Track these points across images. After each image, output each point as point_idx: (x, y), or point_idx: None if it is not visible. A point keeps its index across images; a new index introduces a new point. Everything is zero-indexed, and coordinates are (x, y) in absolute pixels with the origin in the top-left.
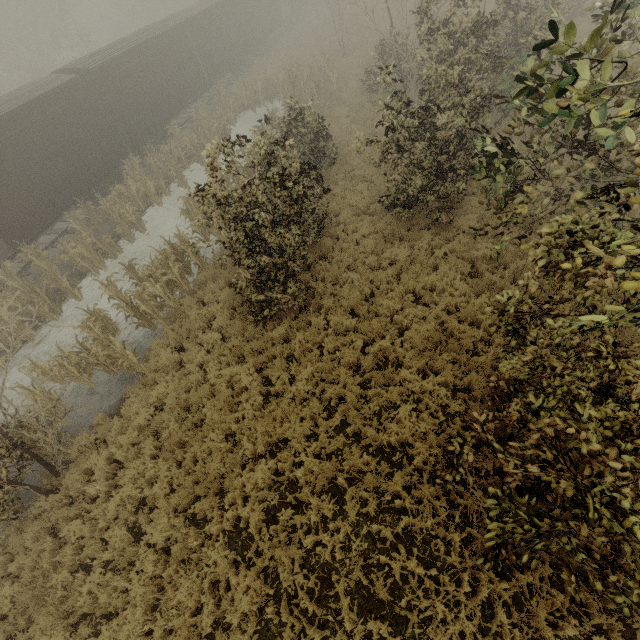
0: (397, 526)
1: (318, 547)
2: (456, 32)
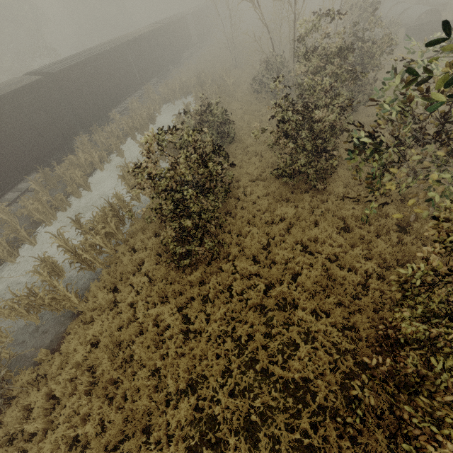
0: None
1: None
2: (323, 54)
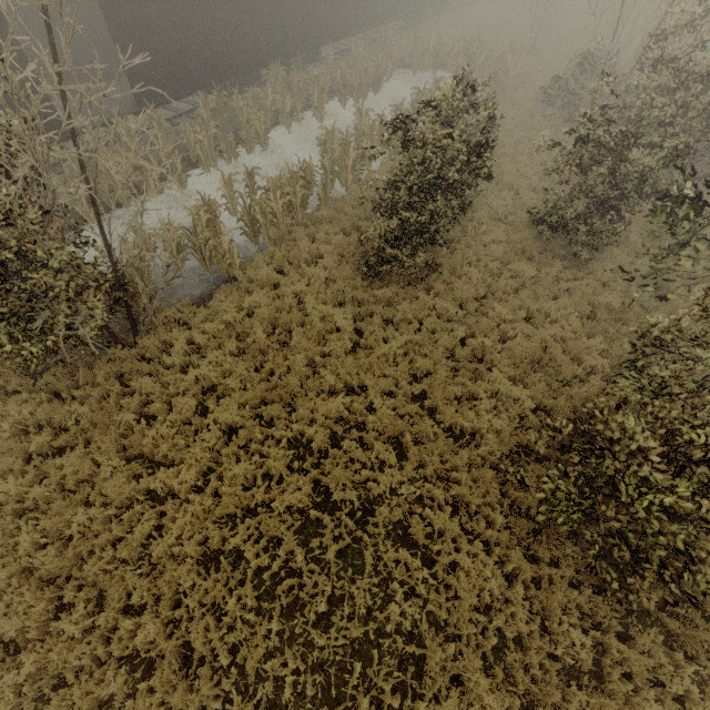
0: (447, 493)
1: (371, 482)
2: (683, 72)
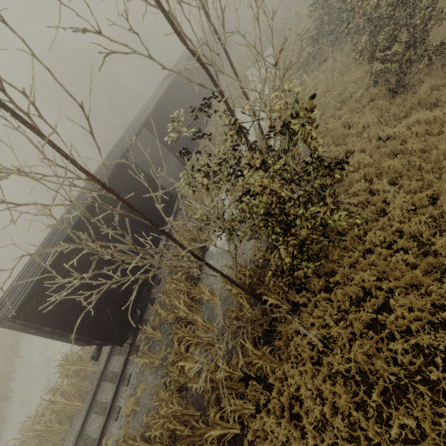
0: None
1: None
2: None
